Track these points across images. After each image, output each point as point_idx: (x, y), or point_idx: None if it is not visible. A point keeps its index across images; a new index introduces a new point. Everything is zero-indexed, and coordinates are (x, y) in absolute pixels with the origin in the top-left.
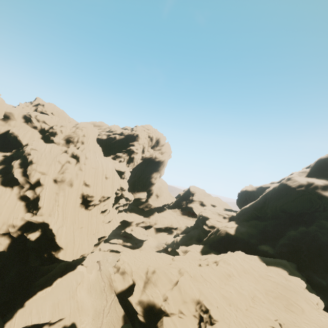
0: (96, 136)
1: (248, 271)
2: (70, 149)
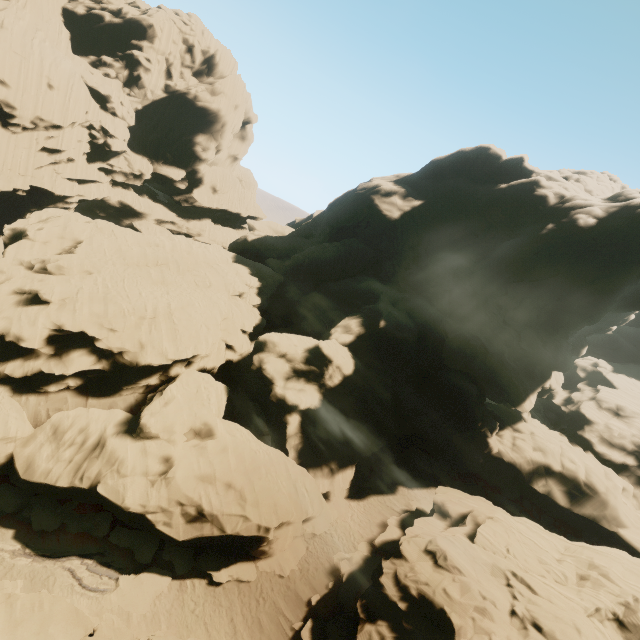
0: (60, 1)
1: (195, 255)
2: None
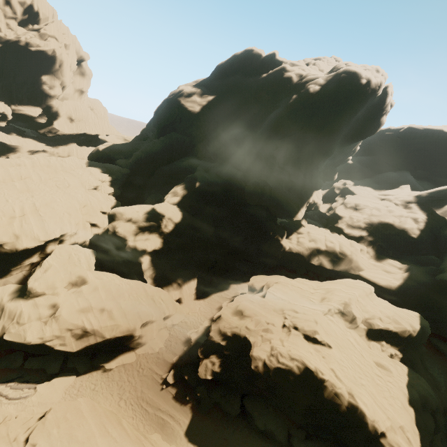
0: None
1: (54, 167)
2: None
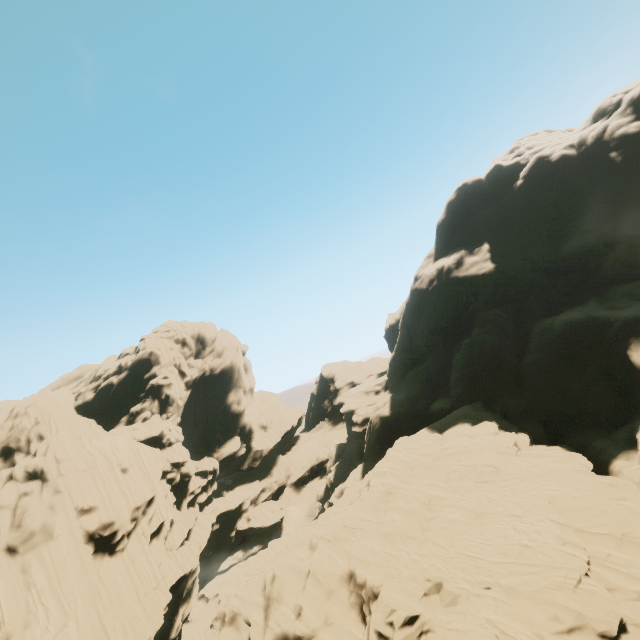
0: (70, 405)
1: (417, 464)
2: (17, 467)
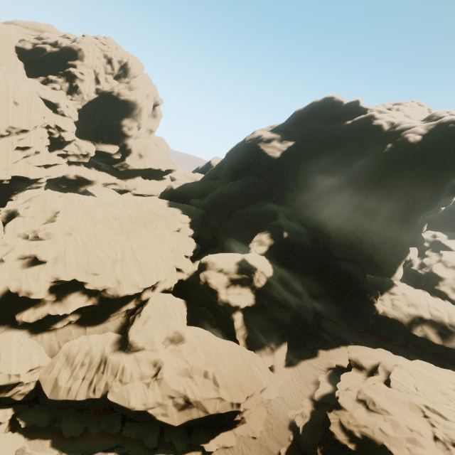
0: (13, 42)
1: (141, 207)
2: None
